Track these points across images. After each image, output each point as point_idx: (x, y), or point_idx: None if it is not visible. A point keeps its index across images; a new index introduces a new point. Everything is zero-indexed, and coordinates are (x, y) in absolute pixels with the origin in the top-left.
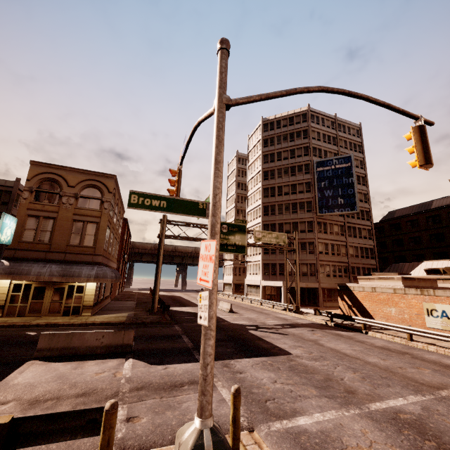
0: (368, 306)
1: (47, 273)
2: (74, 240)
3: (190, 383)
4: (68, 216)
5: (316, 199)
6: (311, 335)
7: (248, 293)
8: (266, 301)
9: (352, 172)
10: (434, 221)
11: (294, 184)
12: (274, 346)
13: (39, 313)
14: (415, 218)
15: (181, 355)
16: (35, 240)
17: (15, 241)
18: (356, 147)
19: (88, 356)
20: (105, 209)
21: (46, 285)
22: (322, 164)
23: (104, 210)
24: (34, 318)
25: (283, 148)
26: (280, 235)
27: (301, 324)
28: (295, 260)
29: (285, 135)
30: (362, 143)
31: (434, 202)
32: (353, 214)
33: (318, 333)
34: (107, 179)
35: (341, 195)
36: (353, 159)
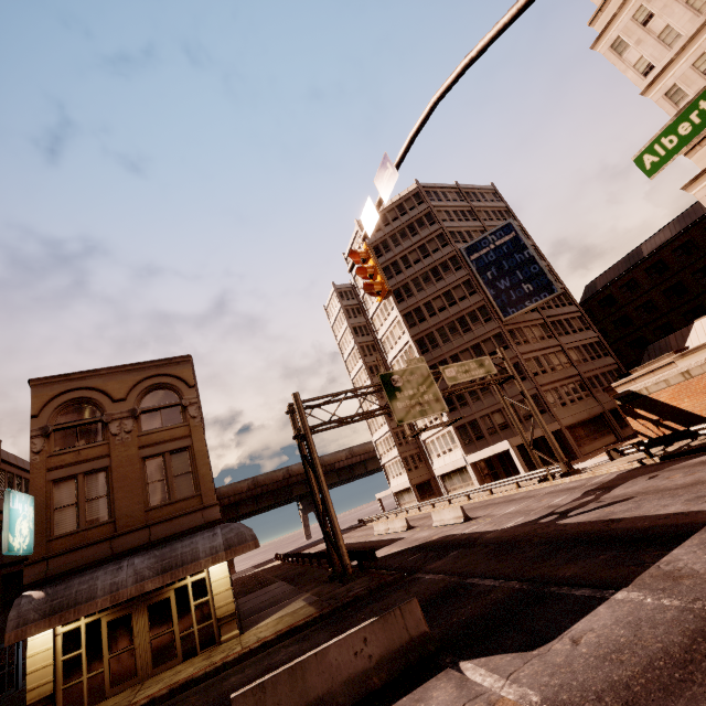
0: (691, 406)
1: (129, 579)
2: (156, 495)
3: (702, 640)
4: (131, 456)
5: (490, 299)
6: (670, 481)
7: (449, 489)
8: (499, 483)
9: (523, 243)
10: (659, 271)
11: (448, 291)
12: (663, 516)
13: (133, 677)
14: (630, 278)
15: (544, 606)
16: (80, 524)
17: (41, 542)
18: (503, 214)
19: (360, 704)
20: (193, 419)
21: (130, 608)
22: (474, 248)
23: (192, 421)
24: (131, 692)
25: (407, 249)
26: (480, 362)
27: (613, 480)
28: (522, 391)
29: (401, 231)
30: (507, 207)
31: (642, 247)
32: (548, 303)
33: (671, 475)
34: (178, 367)
35: (524, 280)
36: (515, 226)
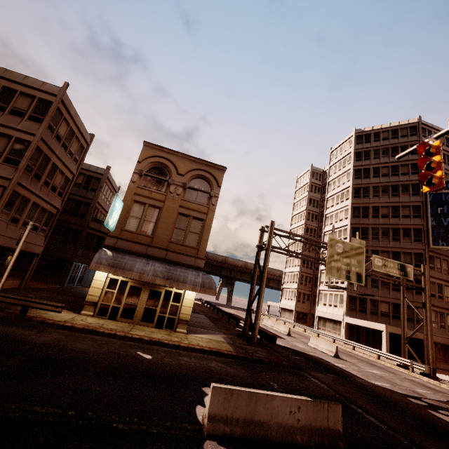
0: None
1: (150, 272)
2: (177, 236)
3: None
4: (174, 208)
5: (429, 227)
6: None
7: (319, 327)
8: (364, 347)
9: None
10: None
11: (397, 206)
12: None
13: (131, 318)
14: None
15: None
16: (138, 230)
17: (118, 228)
18: None
19: (283, 444)
20: (212, 205)
21: (142, 285)
22: None
23: (211, 206)
24: (129, 326)
25: (382, 164)
26: (404, 267)
27: None
28: (424, 303)
29: (385, 149)
30: None
31: None
32: None
33: None
34: (217, 171)
35: None
36: None
